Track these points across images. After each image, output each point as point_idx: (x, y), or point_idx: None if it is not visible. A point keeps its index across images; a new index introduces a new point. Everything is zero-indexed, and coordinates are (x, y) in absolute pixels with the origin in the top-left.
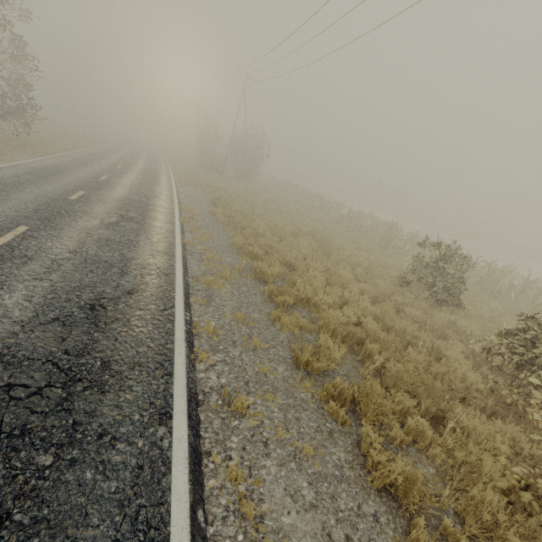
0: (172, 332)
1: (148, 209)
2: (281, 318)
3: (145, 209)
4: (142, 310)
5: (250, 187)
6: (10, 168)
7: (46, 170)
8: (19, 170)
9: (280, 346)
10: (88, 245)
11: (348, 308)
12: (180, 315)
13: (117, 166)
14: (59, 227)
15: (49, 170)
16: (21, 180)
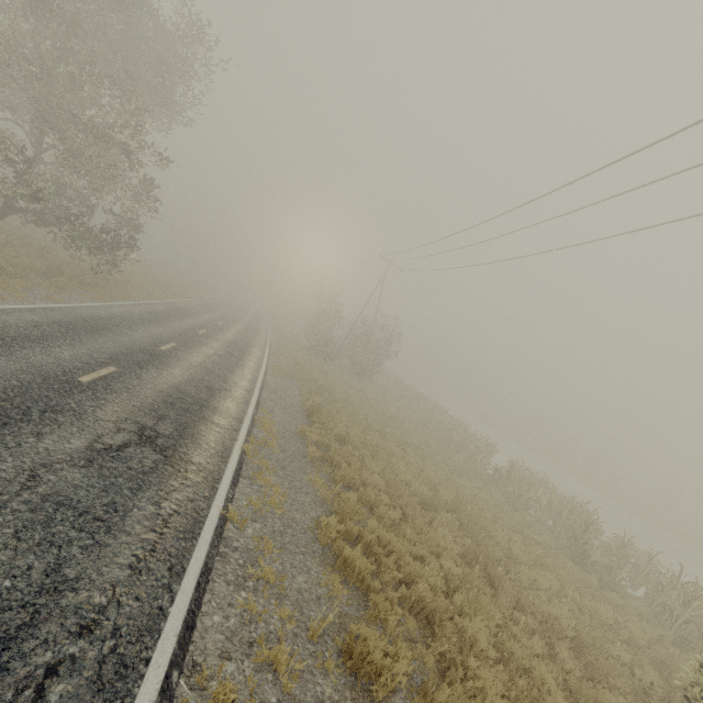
0: None
1: (199, 417)
2: None
3: (194, 416)
4: None
5: (365, 389)
6: (41, 312)
7: (92, 322)
8: (52, 317)
9: None
10: None
11: None
12: None
13: (199, 330)
14: None
15: (97, 323)
16: (33, 334)
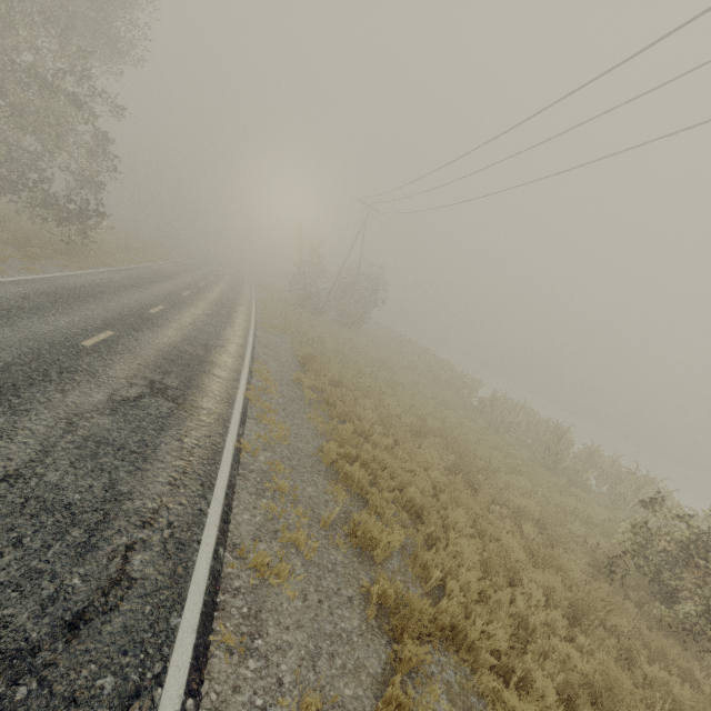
0: None
1: (201, 371)
2: (404, 709)
3: (195, 371)
4: (74, 705)
5: (354, 339)
6: (24, 284)
7: (76, 291)
8: (36, 288)
9: None
10: (55, 455)
11: (533, 656)
12: None
13: (183, 292)
14: (25, 407)
15: (81, 291)
16: (25, 305)
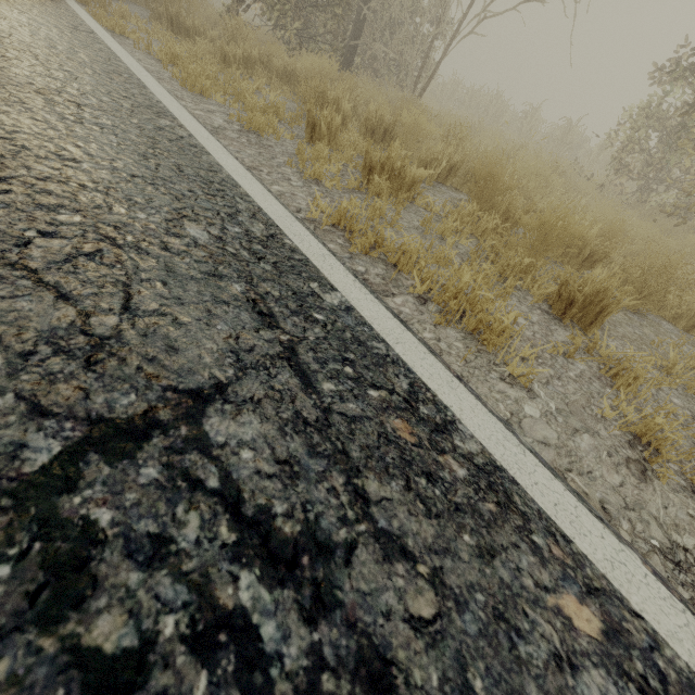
0: None
1: None
2: None
3: None
4: None
5: None
6: None
7: None
8: None
9: None
10: None
11: None
12: None
13: None
14: None
15: None
16: None
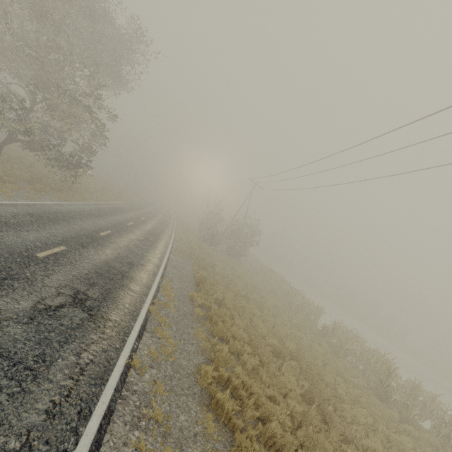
0: None
1: (120, 284)
2: None
3: (116, 284)
4: None
5: (236, 266)
6: (20, 206)
7: (54, 215)
8: (27, 210)
9: None
10: None
11: None
12: None
13: (128, 223)
14: None
15: (58, 215)
16: (11, 221)
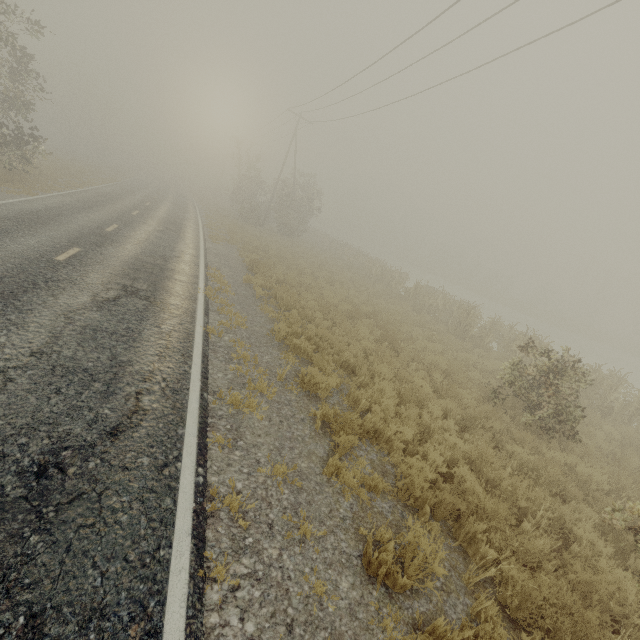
0: (171, 517)
1: (164, 277)
2: (341, 471)
3: (159, 277)
4: (127, 470)
5: (295, 246)
6: None
7: (34, 215)
8: None
9: (341, 530)
10: (64, 339)
11: (431, 444)
12: (189, 476)
13: (132, 212)
14: (27, 307)
15: (39, 215)
16: None
